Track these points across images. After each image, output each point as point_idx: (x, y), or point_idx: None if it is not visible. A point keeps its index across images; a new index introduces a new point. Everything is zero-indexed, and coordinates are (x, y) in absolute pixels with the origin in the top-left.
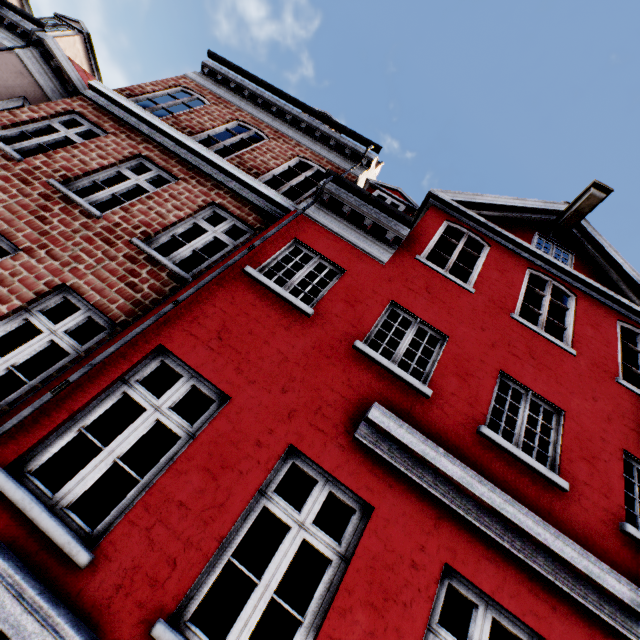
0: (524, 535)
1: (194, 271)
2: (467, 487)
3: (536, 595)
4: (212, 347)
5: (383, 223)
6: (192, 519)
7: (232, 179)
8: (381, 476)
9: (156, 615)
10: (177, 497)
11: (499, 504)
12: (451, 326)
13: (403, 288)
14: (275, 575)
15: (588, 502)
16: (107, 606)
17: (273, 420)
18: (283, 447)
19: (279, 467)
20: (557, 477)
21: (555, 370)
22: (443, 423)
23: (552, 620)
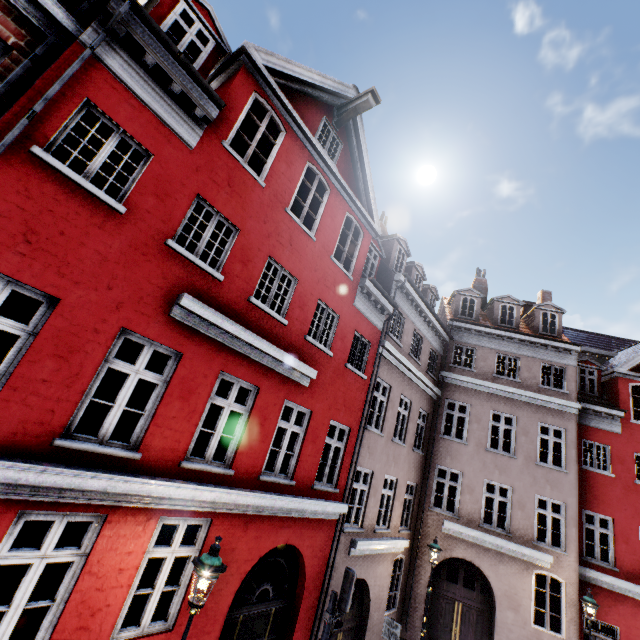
0: (261, 351)
1: None
2: (238, 336)
3: (261, 373)
4: (23, 252)
5: (193, 96)
6: (57, 387)
7: None
8: (188, 336)
9: (51, 437)
10: (39, 378)
11: (252, 341)
12: (243, 220)
13: (209, 181)
14: (124, 399)
15: (295, 328)
16: (12, 444)
17: (105, 312)
18: (117, 330)
19: (115, 342)
20: (284, 320)
21: (301, 253)
22: (229, 297)
23: (265, 381)
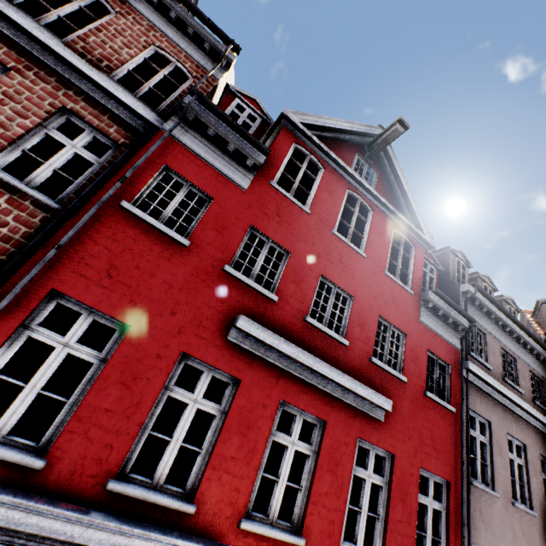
0: (323, 376)
1: (61, 196)
2: (296, 358)
3: (325, 403)
4: (104, 285)
5: (244, 150)
6: (118, 418)
7: (81, 76)
8: (245, 360)
9: (106, 478)
10: (102, 407)
11: (312, 364)
12: (293, 244)
13: (260, 213)
14: (181, 433)
15: (357, 349)
16: (68, 484)
17: (167, 337)
18: (177, 355)
19: (176, 368)
20: (344, 340)
21: (353, 270)
22: (284, 318)
23: (331, 413)
